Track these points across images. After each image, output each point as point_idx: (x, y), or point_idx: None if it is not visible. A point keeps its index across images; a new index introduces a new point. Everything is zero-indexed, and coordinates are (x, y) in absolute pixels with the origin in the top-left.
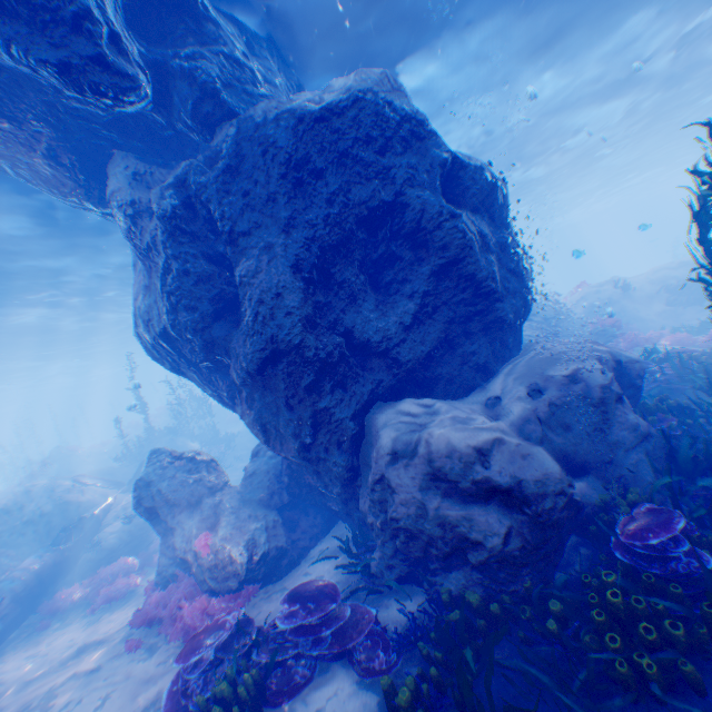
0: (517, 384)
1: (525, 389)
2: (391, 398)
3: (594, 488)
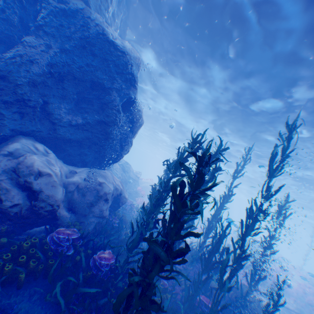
0: (86, 173)
1: (86, 176)
2: (39, 140)
3: (70, 218)
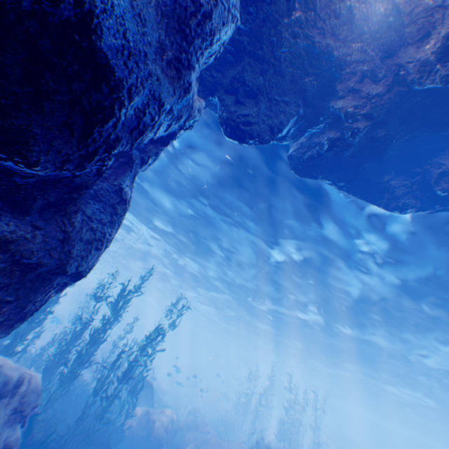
0: None
1: None
2: None
3: None
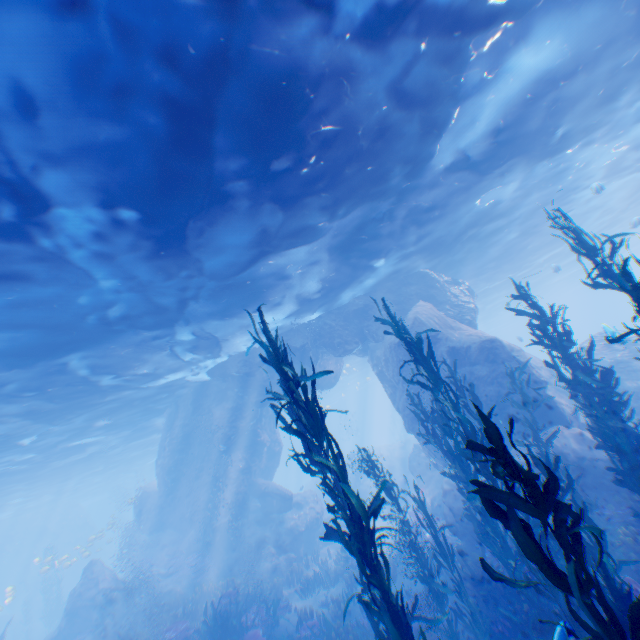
0: None
1: None
2: None
3: None
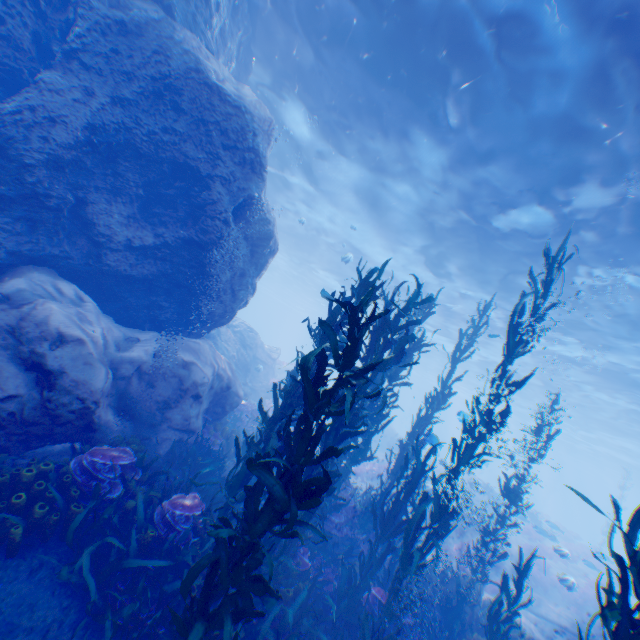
0: (158, 343)
1: (157, 349)
2: (66, 275)
3: (122, 430)
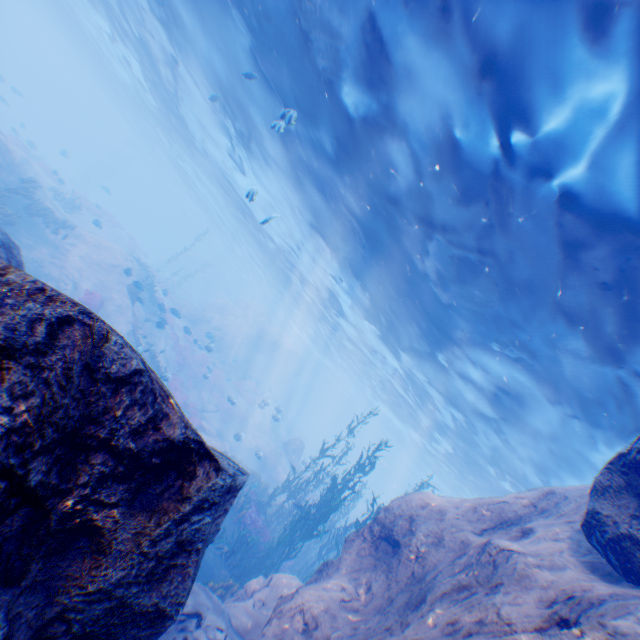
0: None
1: None
2: None
3: None
